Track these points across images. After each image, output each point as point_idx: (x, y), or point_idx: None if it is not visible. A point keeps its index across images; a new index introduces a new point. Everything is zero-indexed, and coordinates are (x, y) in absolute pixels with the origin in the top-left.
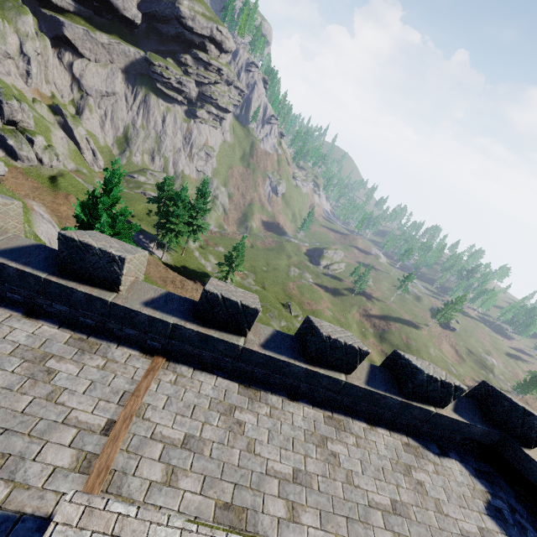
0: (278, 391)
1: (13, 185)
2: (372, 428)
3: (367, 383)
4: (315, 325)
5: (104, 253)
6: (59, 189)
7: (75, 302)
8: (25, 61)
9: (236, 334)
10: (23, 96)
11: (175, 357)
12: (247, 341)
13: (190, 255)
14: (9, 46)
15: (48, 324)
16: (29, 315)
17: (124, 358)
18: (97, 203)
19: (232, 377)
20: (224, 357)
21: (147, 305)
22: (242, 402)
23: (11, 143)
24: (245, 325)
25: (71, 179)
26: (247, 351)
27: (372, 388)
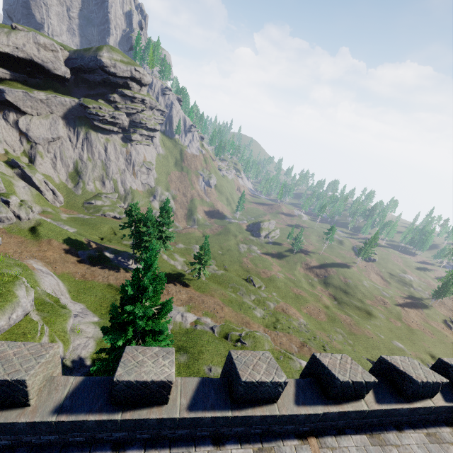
0: (387, 427)
1: (1, 246)
2: (452, 429)
3: (445, 400)
4: (401, 370)
5: (273, 383)
6: (41, 237)
7: (251, 423)
8: None
9: (356, 399)
10: None
11: (317, 431)
12: (366, 402)
13: (161, 260)
14: None
15: (232, 446)
16: (215, 443)
17: (294, 452)
18: (138, 276)
19: (357, 430)
20: (353, 419)
21: (298, 404)
22: (379, 452)
23: None
24: (364, 393)
25: (48, 226)
26: (371, 411)
27: (450, 402)
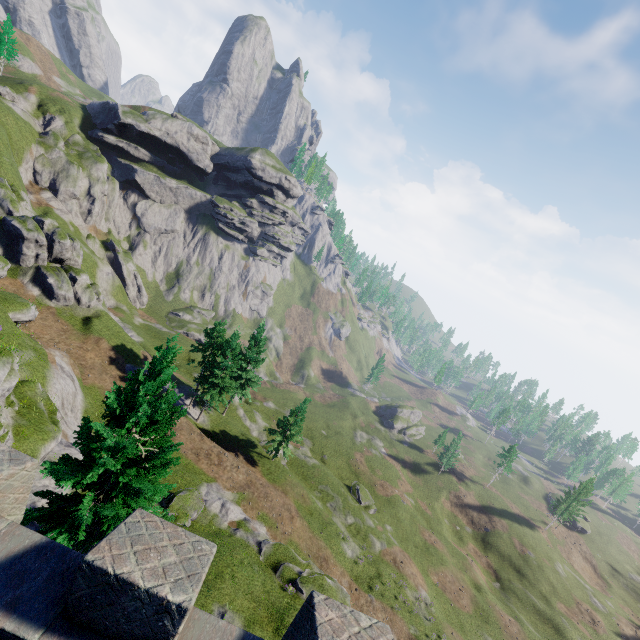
0: None
1: (39, 328)
2: None
3: None
4: None
5: (152, 598)
6: (92, 332)
7: None
8: (90, 201)
9: None
10: (79, 233)
11: None
12: None
13: (233, 414)
14: (78, 188)
15: None
16: None
17: None
18: (138, 386)
19: None
20: None
21: None
22: None
23: (51, 281)
24: None
25: (108, 321)
26: None
27: None
